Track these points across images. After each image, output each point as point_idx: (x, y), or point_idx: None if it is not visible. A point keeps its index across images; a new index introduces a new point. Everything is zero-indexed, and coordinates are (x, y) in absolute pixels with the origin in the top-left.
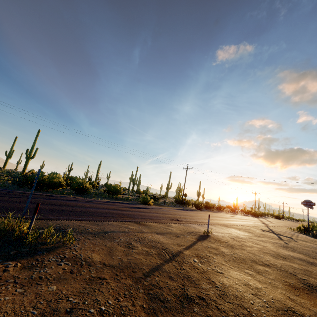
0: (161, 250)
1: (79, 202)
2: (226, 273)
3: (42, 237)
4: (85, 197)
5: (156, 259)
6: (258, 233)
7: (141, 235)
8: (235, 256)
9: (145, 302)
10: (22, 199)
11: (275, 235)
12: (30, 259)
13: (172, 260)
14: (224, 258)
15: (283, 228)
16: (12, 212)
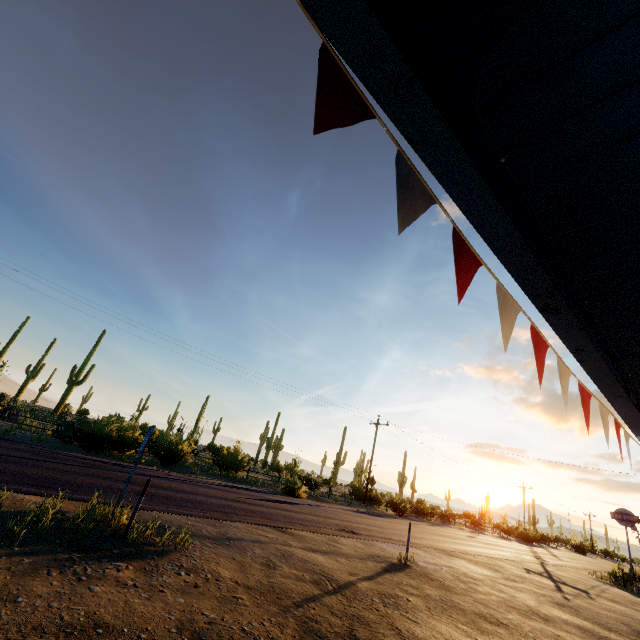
0: (320, 576)
1: (172, 482)
2: (423, 622)
3: (145, 533)
4: (178, 472)
5: (311, 588)
6: (514, 574)
7: (287, 549)
8: (448, 603)
9: (298, 633)
10: (83, 469)
11: (550, 581)
12: (141, 563)
13: (336, 593)
14: (427, 603)
15: (580, 572)
16: (83, 491)
